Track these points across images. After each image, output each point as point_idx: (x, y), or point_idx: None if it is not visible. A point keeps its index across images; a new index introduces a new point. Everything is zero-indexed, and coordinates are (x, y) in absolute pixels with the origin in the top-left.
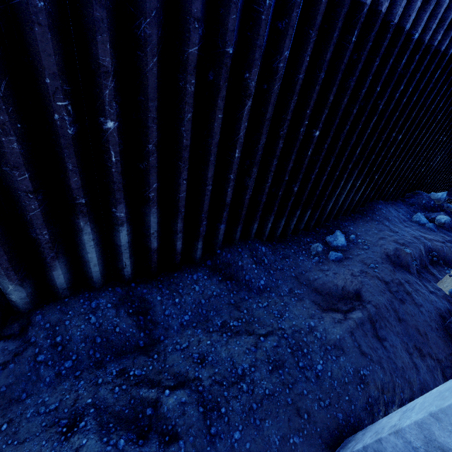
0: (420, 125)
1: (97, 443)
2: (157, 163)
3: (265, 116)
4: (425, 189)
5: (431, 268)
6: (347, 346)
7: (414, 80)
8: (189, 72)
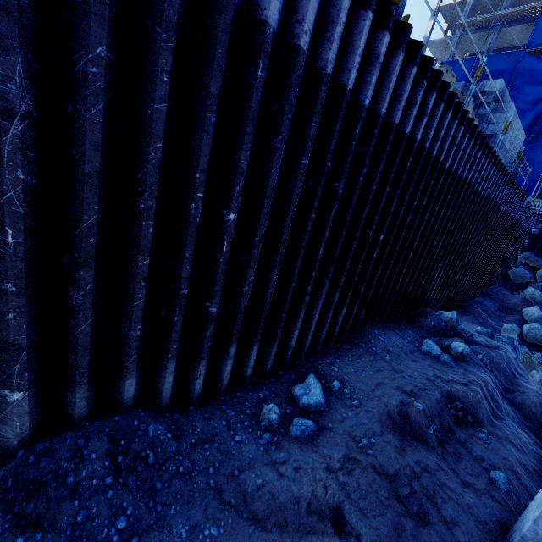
0: (405, 224)
1: None
2: None
3: (83, 168)
4: (433, 306)
5: (458, 432)
6: None
7: (381, 164)
8: None
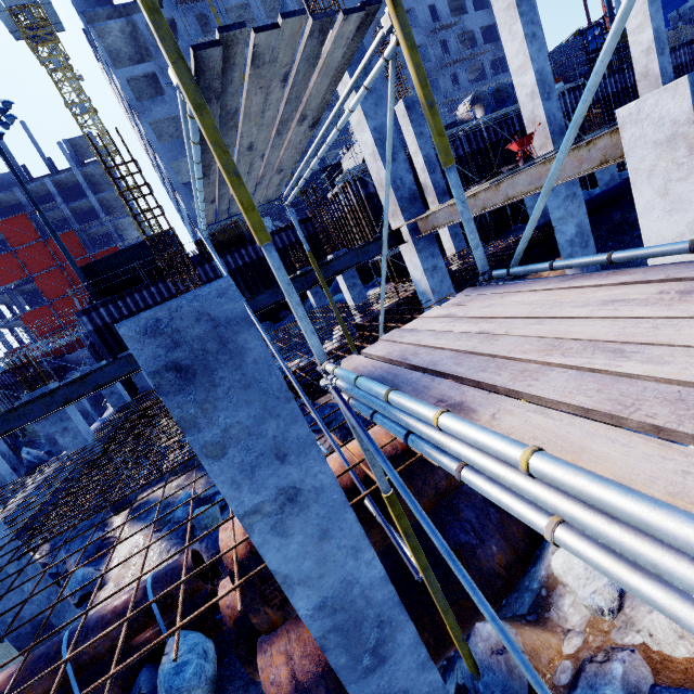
0: None
1: None
2: None
3: None
4: None
5: None
6: None
7: None
8: (614, 115)
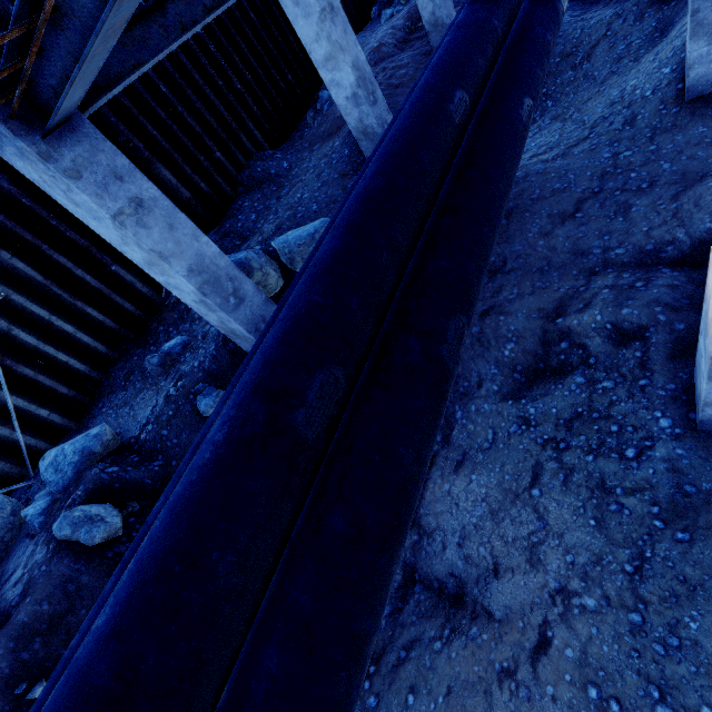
0: None
1: None
2: (128, 129)
3: None
4: None
5: (412, 37)
6: None
7: None
8: None
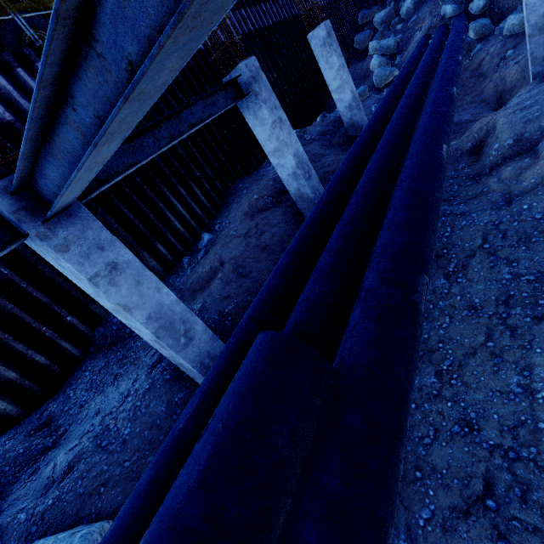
0: None
1: (2, 518)
2: None
3: None
4: None
5: None
6: (209, 304)
7: None
8: None
